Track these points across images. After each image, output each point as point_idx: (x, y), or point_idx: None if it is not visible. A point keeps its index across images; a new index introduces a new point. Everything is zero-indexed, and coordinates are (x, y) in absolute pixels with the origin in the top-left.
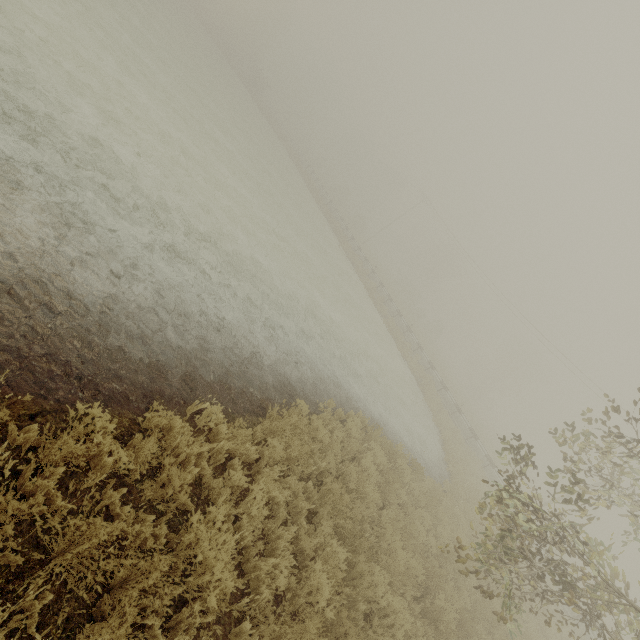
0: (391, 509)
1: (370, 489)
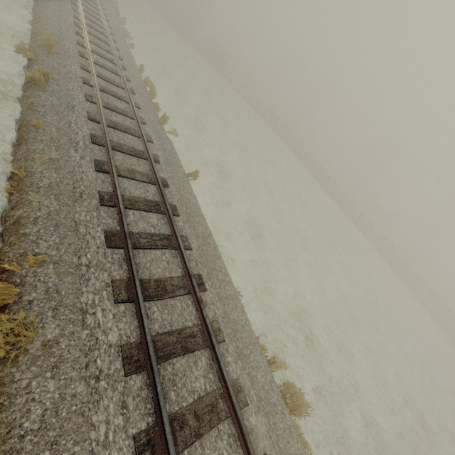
0: None
1: None
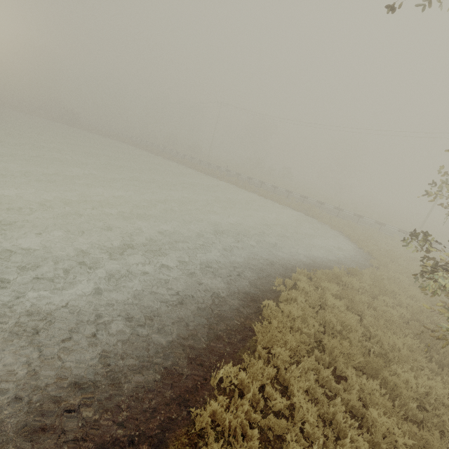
0: (367, 316)
1: (349, 319)
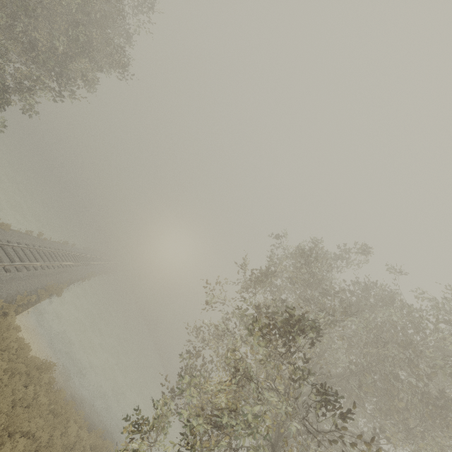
0: None
1: None
